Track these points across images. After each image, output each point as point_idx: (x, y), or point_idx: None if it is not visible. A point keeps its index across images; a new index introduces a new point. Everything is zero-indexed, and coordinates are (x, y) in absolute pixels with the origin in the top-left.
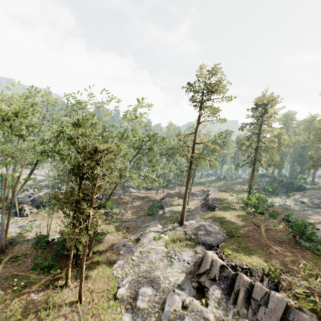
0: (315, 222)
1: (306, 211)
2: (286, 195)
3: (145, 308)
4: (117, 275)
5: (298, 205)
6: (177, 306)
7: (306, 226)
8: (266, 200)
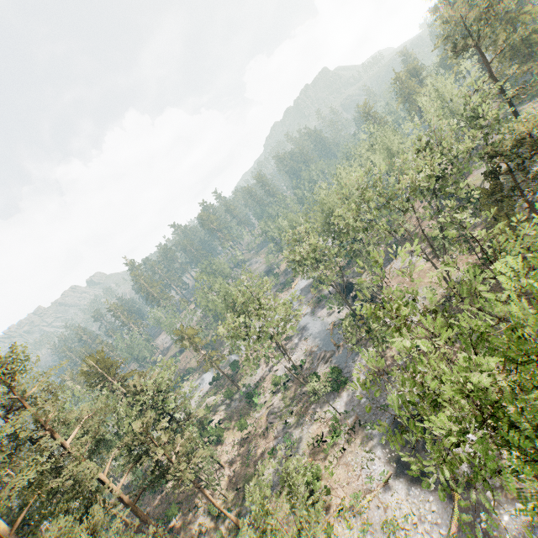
0: None
1: None
2: None
3: None
4: None
5: None
6: None
7: None
8: None
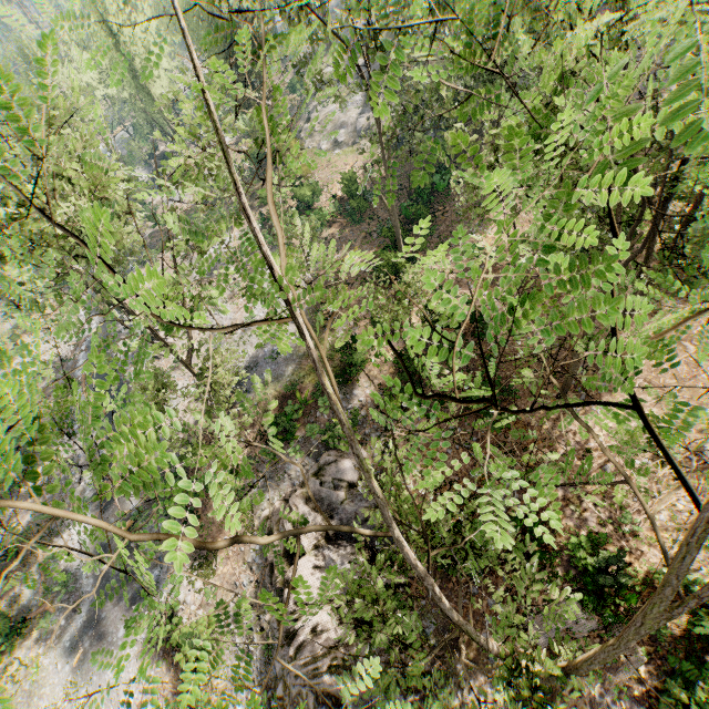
0: None
1: None
2: None
3: (345, 140)
4: (313, 146)
5: None
6: (364, 122)
7: None
8: None
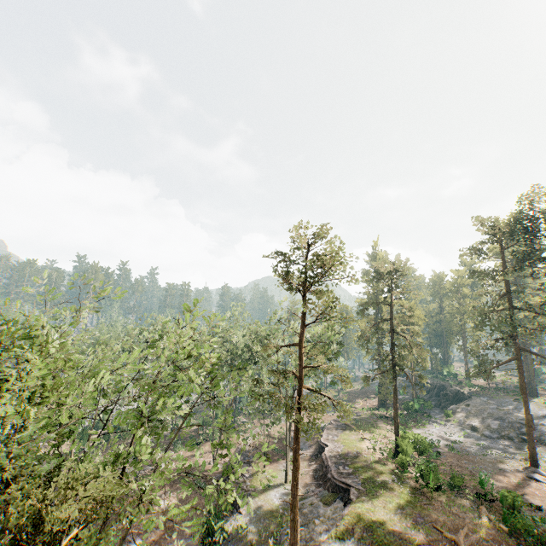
0: (519, 481)
1: (490, 451)
2: (444, 414)
3: None
4: None
5: (470, 436)
6: None
7: (522, 507)
8: (430, 446)
